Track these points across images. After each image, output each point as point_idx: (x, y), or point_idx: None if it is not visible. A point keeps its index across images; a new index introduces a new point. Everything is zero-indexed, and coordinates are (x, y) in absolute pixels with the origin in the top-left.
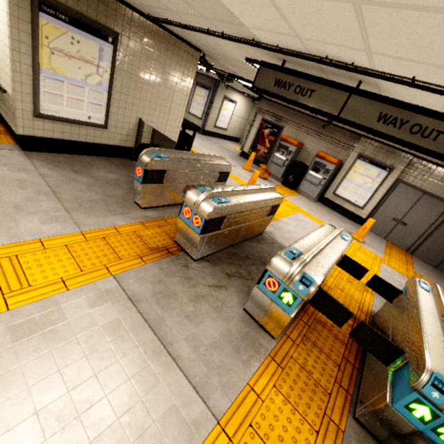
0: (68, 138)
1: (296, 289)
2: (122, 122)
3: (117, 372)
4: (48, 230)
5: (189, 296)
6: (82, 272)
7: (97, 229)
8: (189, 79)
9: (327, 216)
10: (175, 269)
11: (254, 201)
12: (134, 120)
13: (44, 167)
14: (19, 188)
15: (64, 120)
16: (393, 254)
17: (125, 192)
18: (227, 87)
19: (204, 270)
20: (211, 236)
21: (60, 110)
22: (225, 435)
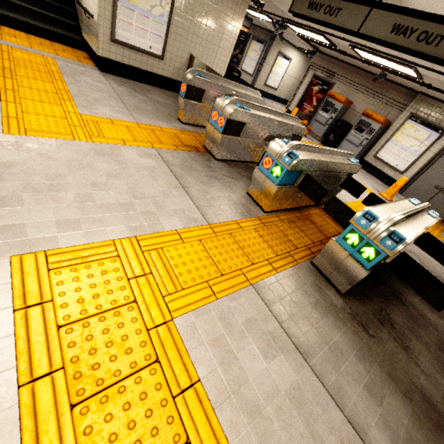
0: (133, 64)
1: (283, 161)
2: (176, 55)
3: (151, 185)
4: (115, 116)
5: (206, 174)
6: (135, 141)
7: (147, 124)
8: (239, 18)
9: (361, 175)
10: (200, 160)
11: (273, 119)
12: (186, 55)
13: (114, 84)
14: (97, 91)
15: (131, 47)
16: None
17: (171, 111)
18: (282, 38)
19: (222, 167)
20: (231, 140)
21: (129, 38)
22: (211, 230)
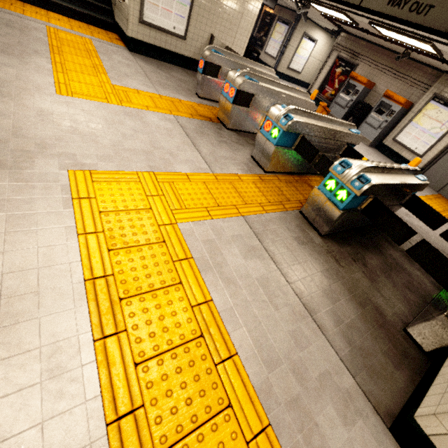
0: (158, 45)
1: (280, 123)
2: (197, 36)
3: (168, 141)
4: (141, 88)
5: (216, 139)
6: (157, 108)
7: (168, 97)
8: None
9: (376, 158)
10: (212, 127)
11: (281, 92)
12: (207, 35)
13: (141, 62)
14: (127, 67)
15: (157, 28)
16: (435, 200)
17: (190, 88)
18: (306, 18)
19: (232, 135)
20: (241, 110)
21: (156, 19)
22: (214, 177)
